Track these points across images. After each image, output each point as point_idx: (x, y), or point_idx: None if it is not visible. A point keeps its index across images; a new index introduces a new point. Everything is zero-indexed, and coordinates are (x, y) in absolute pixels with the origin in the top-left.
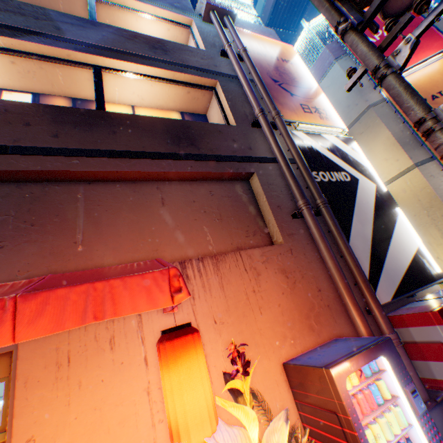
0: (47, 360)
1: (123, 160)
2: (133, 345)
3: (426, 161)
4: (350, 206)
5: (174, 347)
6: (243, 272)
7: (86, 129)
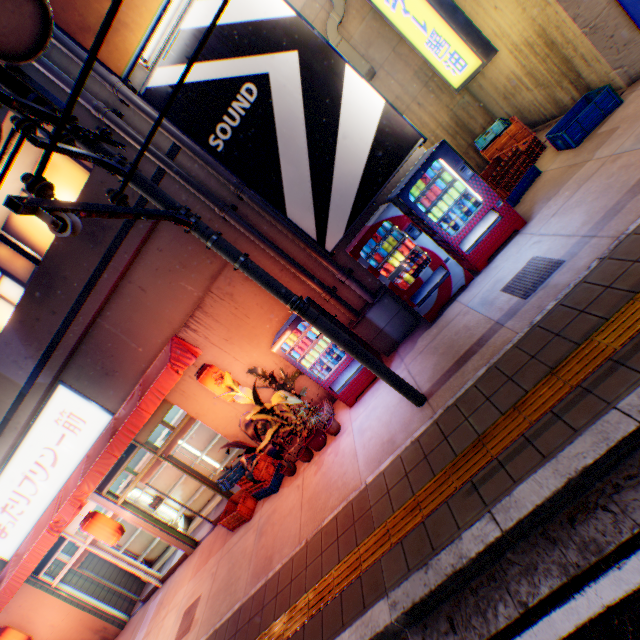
0: (178, 396)
1: (94, 293)
2: None
3: None
4: (273, 148)
5: (201, 381)
6: (222, 302)
7: (55, 292)
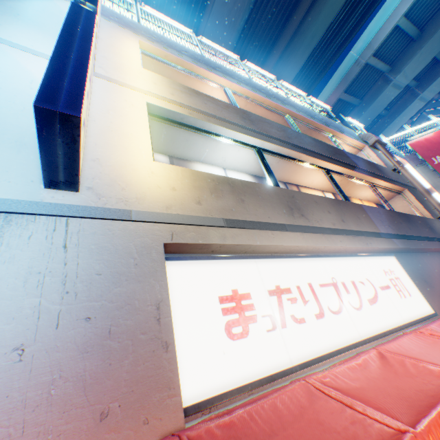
0: None
1: (430, 242)
2: None
3: None
4: None
5: None
6: None
7: (409, 224)
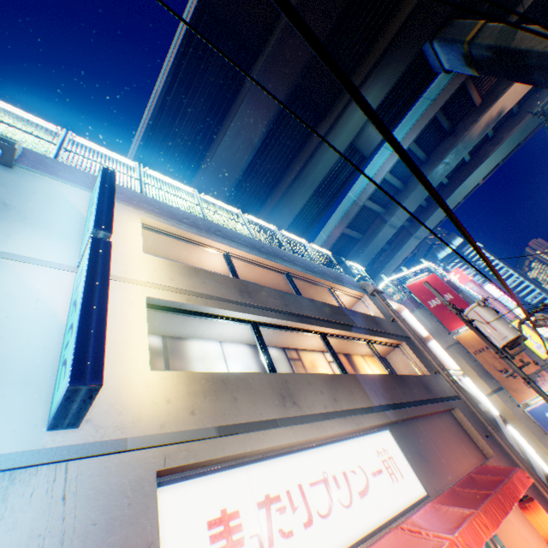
0: None
1: (425, 405)
2: None
3: (497, 389)
4: (499, 427)
5: (534, 502)
6: None
7: (404, 387)
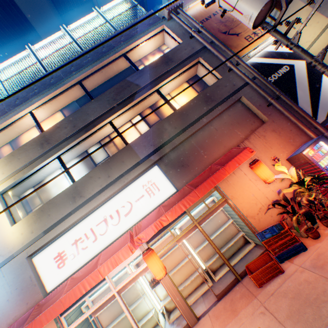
0: (223, 182)
1: (197, 123)
2: (239, 172)
3: None
4: (293, 84)
5: (256, 165)
6: (258, 139)
7: (179, 120)
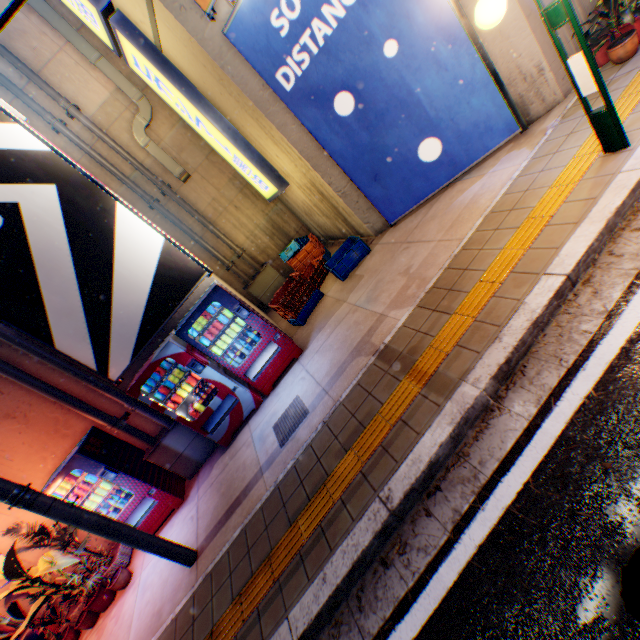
0: None
1: None
2: None
3: None
4: (31, 277)
5: None
6: None
7: None
